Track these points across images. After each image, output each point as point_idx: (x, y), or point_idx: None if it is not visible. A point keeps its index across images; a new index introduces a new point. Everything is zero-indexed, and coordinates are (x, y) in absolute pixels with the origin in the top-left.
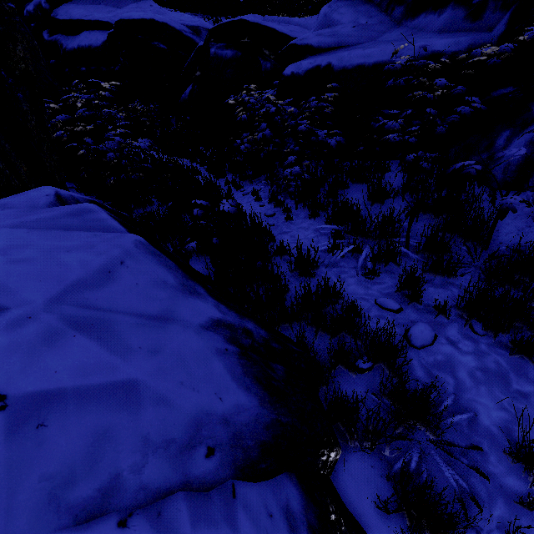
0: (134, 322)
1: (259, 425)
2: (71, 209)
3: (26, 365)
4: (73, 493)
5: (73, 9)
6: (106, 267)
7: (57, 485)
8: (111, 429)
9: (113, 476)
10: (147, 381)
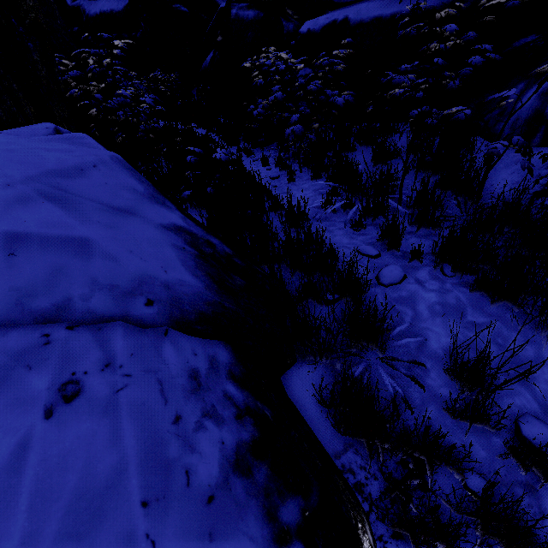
0: (98, 207)
1: (199, 300)
2: (63, 135)
3: (2, 213)
4: (35, 303)
5: None
6: (79, 166)
7: (22, 295)
8: (66, 267)
9: (66, 298)
10: (99, 241)
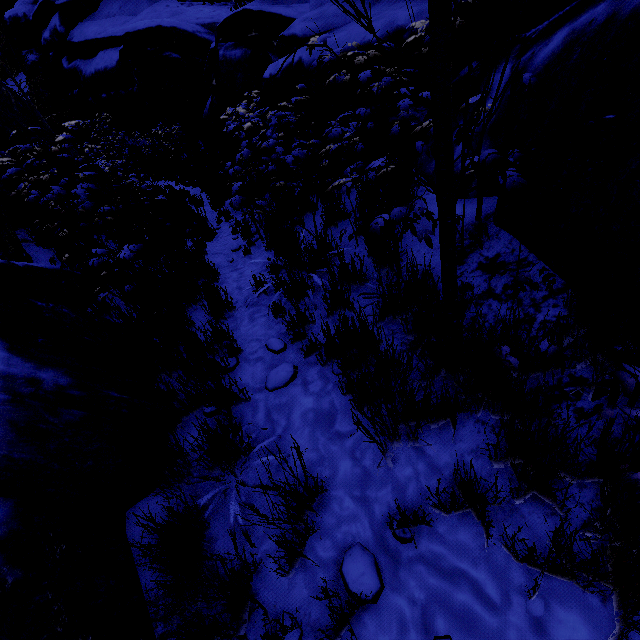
0: None
1: None
2: None
3: None
4: None
5: (88, 27)
6: None
7: None
8: None
9: None
10: None
